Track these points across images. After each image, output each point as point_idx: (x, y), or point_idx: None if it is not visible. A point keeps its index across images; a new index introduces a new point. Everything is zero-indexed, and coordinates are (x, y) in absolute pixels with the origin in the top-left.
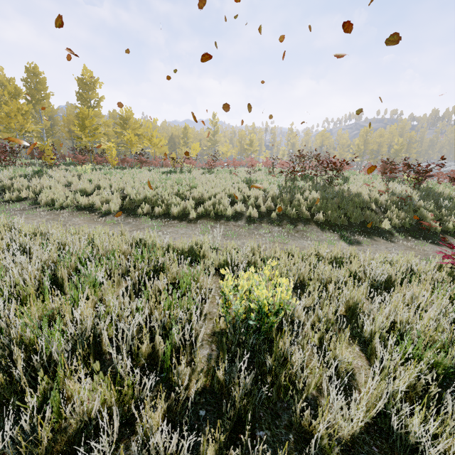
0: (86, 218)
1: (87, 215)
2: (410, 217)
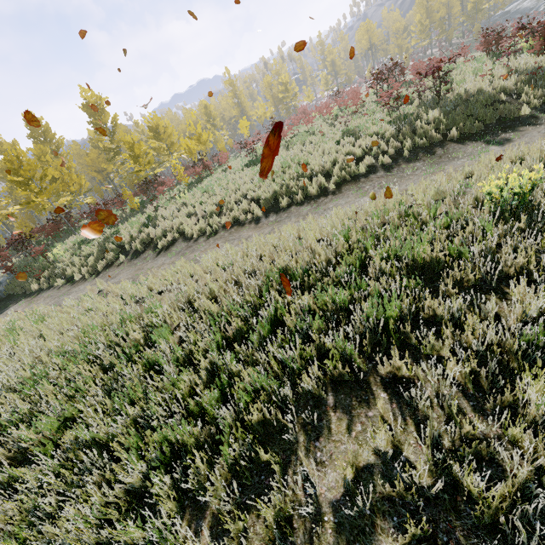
0: (248, 230)
1: (245, 228)
2: None
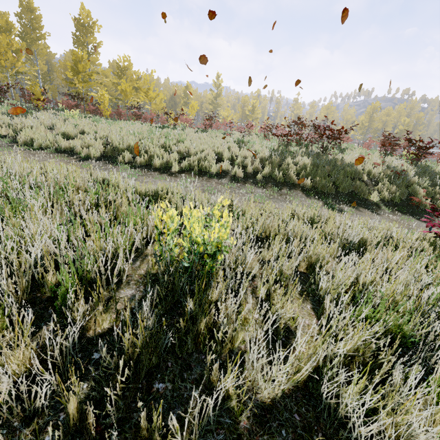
0: (63, 160)
1: (65, 158)
2: (401, 192)
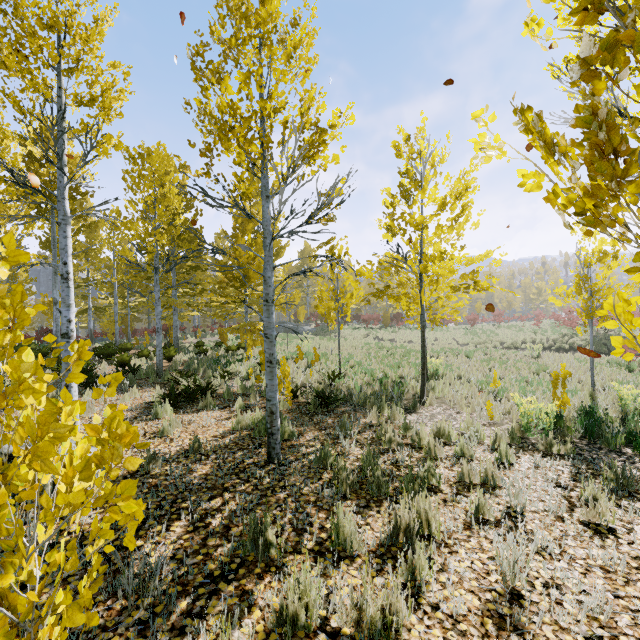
0: None
1: None
2: None
